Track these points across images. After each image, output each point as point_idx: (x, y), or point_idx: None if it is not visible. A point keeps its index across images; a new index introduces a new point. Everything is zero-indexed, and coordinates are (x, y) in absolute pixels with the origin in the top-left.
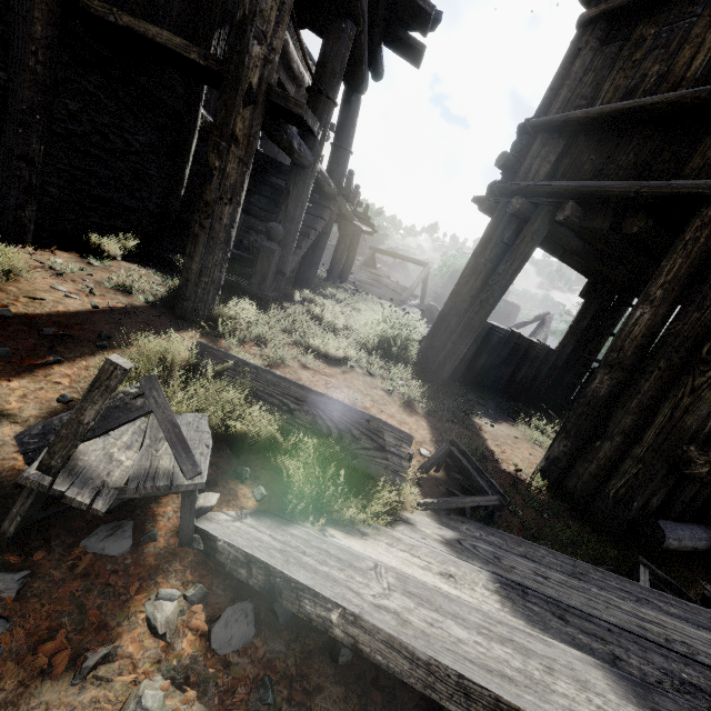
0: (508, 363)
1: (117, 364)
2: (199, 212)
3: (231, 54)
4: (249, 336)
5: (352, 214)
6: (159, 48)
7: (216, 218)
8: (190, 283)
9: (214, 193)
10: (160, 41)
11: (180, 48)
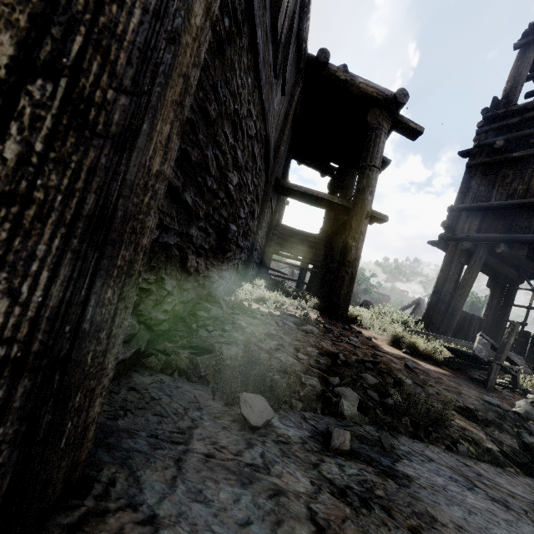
0: (461, 330)
1: (518, 324)
2: (345, 266)
3: (358, 200)
4: (366, 325)
5: None
6: (313, 197)
7: (353, 268)
8: (340, 300)
9: (353, 257)
10: (320, 196)
11: (329, 198)
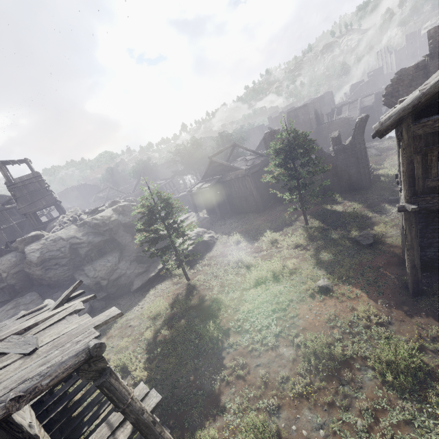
0: None
1: None
2: (2, 240)
3: None
4: None
5: (41, 214)
6: None
7: (3, 239)
8: None
9: (2, 238)
10: None
11: None
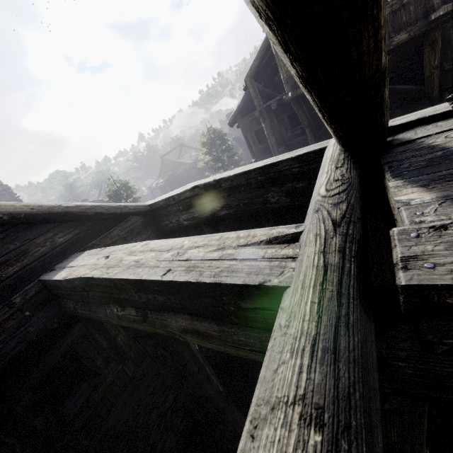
0: None
1: None
2: None
3: None
4: None
5: None
6: None
7: None
8: None
9: None
10: None
11: None
